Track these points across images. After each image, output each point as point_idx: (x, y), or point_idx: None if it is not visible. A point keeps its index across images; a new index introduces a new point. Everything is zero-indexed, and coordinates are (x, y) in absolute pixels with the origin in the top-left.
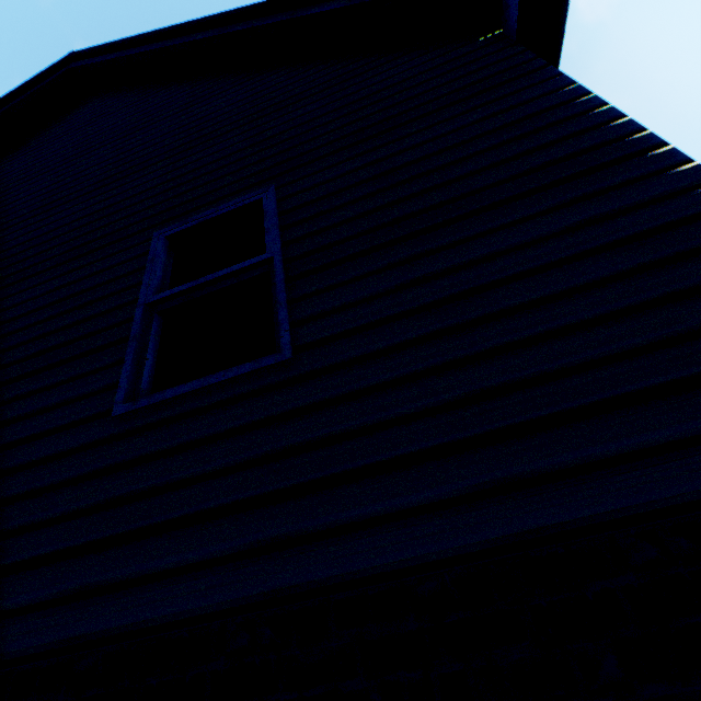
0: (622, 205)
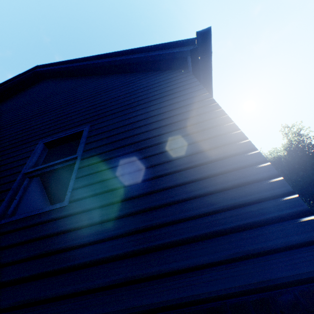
0: (210, 146)
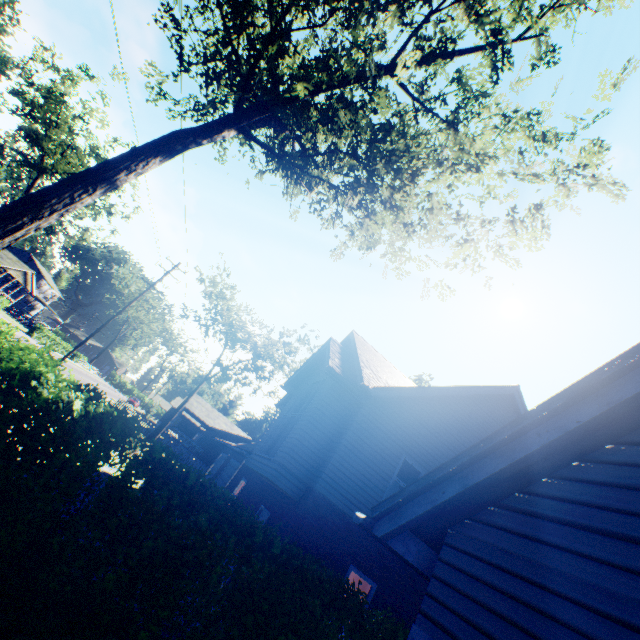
0: None
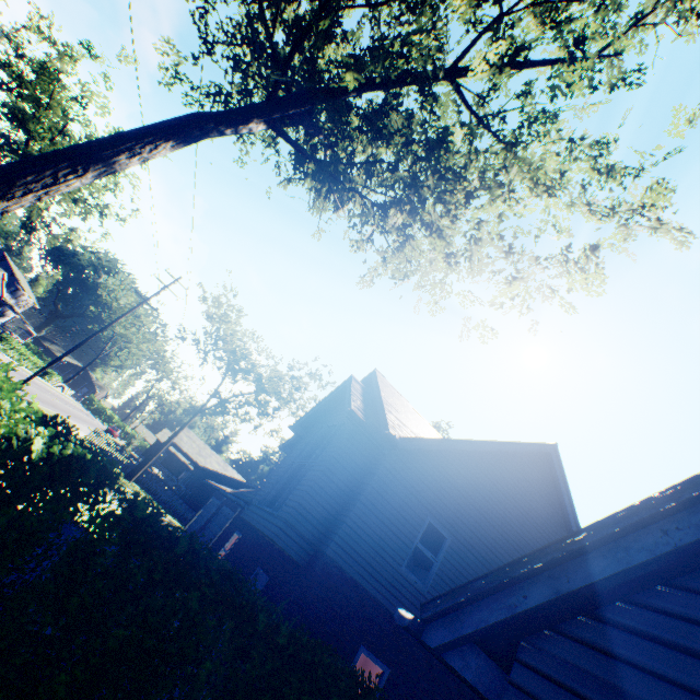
0: None
